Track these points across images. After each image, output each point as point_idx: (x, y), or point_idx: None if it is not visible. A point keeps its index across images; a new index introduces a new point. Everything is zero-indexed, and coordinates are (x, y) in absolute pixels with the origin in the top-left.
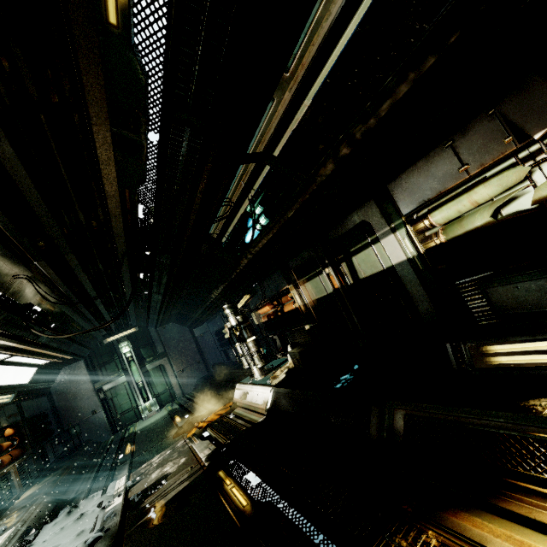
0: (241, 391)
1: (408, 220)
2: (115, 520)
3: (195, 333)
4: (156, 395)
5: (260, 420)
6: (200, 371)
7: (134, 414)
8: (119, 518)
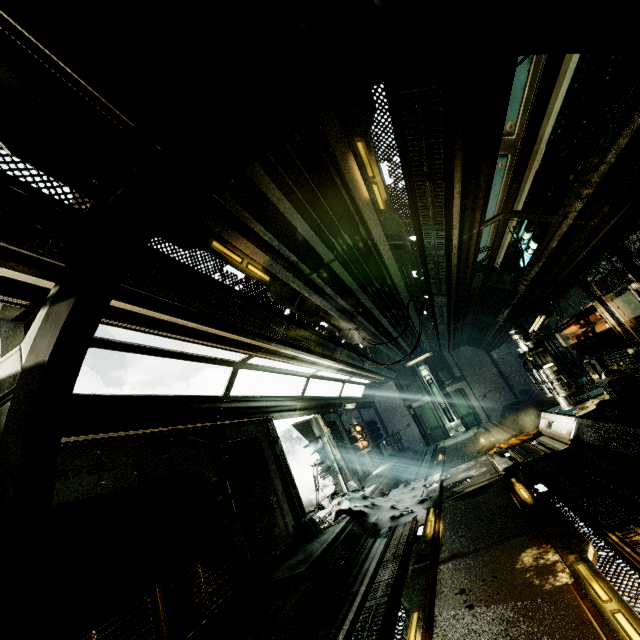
0: (546, 420)
1: None
2: (435, 493)
3: (493, 356)
4: (460, 417)
5: (561, 448)
6: (505, 397)
7: (442, 431)
8: (437, 493)
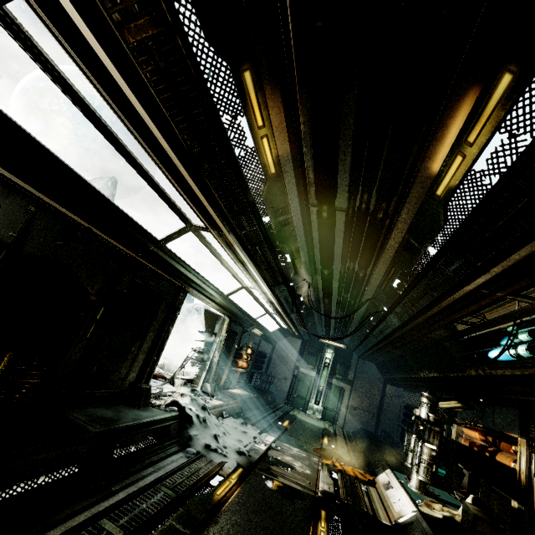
0: (388, 478)
1: None
2: (256, 455)
3: (386, 388)
4: (325, 406)
5: (383, 520)
6: (368, 423)
7: (304, 404)
8: (258, 457)
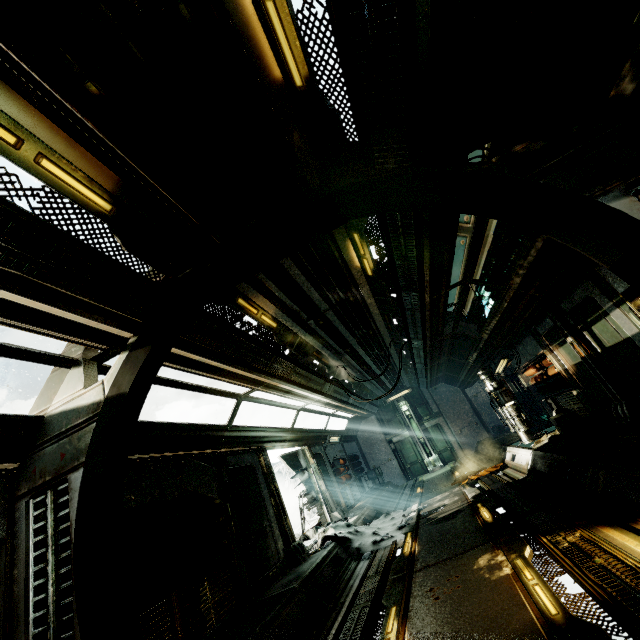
0: (510, 453)
1: (627, 297)
2: (413, 521)
3: (467, 394)
4: (438, 452)
5: (521, 477)
6: (479, 433)
7: (421, 466)
8: (414, 520)
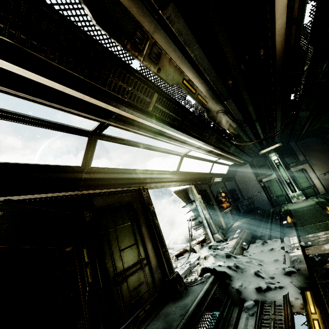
0: None
1: None
2: (302, 265)
3: None
4: (301, 189)
5: None
6: None
7: (285, 198)
8: (305, 266)
